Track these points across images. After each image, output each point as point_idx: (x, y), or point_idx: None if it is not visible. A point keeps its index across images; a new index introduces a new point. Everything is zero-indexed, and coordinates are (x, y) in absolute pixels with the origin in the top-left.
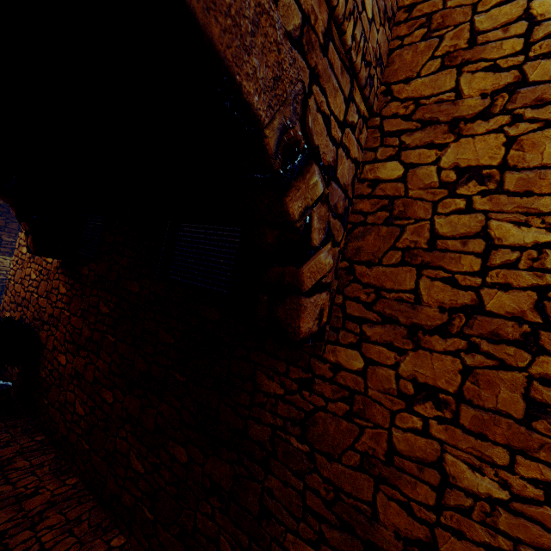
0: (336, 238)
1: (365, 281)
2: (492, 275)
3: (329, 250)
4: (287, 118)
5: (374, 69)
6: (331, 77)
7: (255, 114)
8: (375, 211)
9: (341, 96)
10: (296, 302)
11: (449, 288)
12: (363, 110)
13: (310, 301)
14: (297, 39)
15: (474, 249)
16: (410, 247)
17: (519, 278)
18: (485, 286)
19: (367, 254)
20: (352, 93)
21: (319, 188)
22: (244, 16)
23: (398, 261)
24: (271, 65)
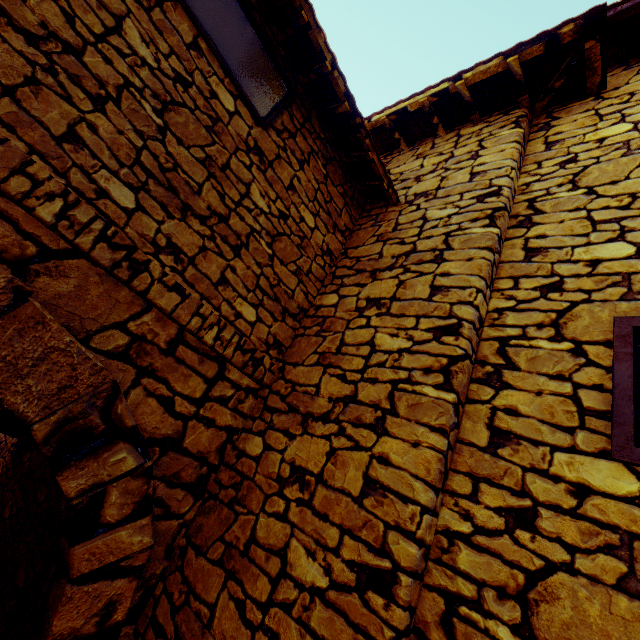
0: (174, 509)
1: (187, 572)
2: (271, 613)
3: (144, 526)
4: (78, 411)
5: (265, 352)
6: (179, 367)
7: (19, 416)
8: (229, 486)
9: (199, 379)
10: (63, 588)
11: (237, 617)
12: (248, 383)
13: (84, 590)
14: (121, 352)
15: (271, 569)
16: (232, 543)
17: (288, 630)
18: (262, 628)
19: (202, 536)
20: (224, 373)
21: (131, 462)
22: (27, 357)
23: (218, 557)
24: (59, 379)
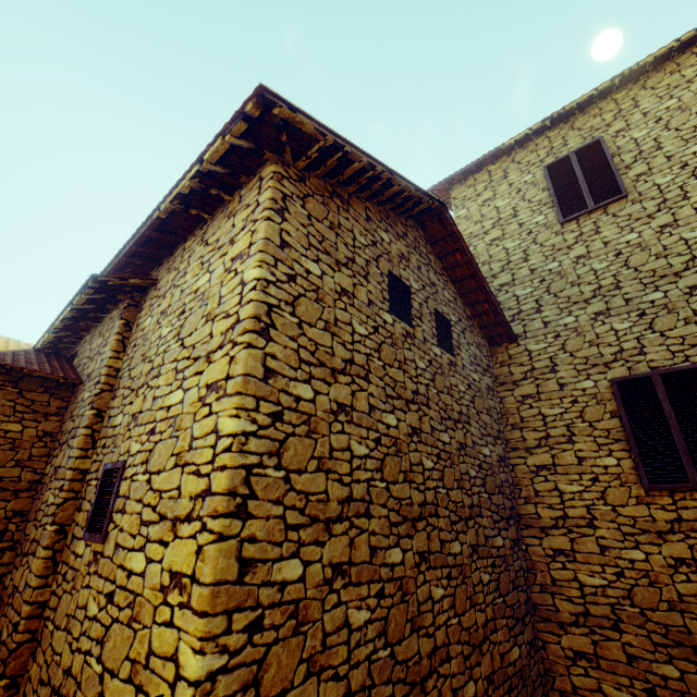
0: None
1: None
2: None
3: None
4: None
5: (8, 523)
6: None
7: None
8: None
9: None
10: None
11: None
12: (2, 546)
13: None
14: None
15: None
16: None
17: None
18: None
19: None
20: None
21: None
22: None
23: None
24: None
